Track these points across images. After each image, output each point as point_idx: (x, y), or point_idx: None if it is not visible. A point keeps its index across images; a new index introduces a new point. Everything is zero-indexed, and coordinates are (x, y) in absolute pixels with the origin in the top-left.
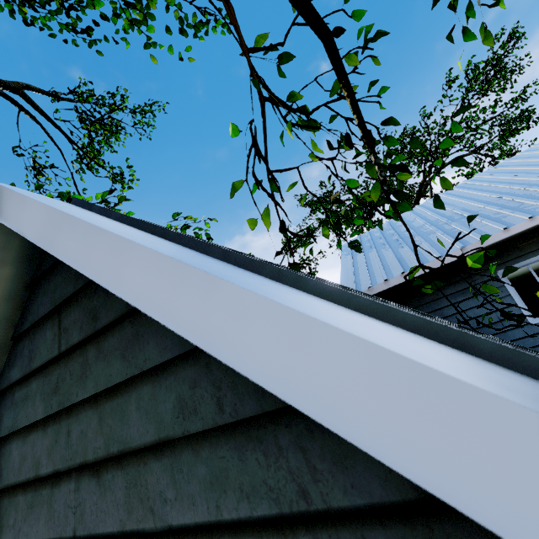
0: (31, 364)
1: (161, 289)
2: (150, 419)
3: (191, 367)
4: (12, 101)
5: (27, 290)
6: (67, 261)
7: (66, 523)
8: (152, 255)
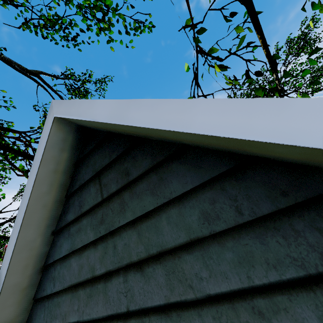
0: (81, 209)
1: (231, 118)
2: (180, 228)
3: (208, 191)
4: (34, 80)
5: (74, 167)
6: (138, 125)
7: (119, 303)
8: (218, 101)
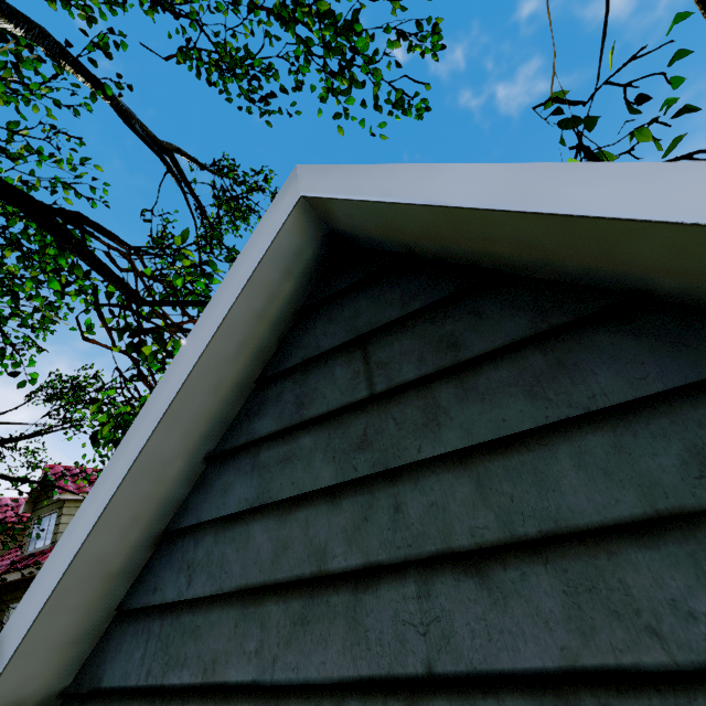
0: (303, 411)
1: None
2: (619, 482)
3: None
4: (163, 160)
5: (292, 320)
6: (592, 212)
7: (402, 650)
8: None
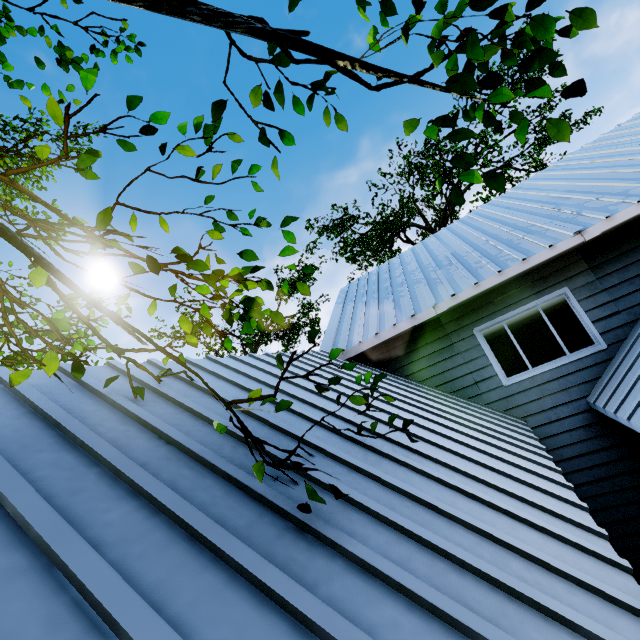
0: None
1: None
2: None
3: None
4: None
5: None
6: None
7: None
8: None
